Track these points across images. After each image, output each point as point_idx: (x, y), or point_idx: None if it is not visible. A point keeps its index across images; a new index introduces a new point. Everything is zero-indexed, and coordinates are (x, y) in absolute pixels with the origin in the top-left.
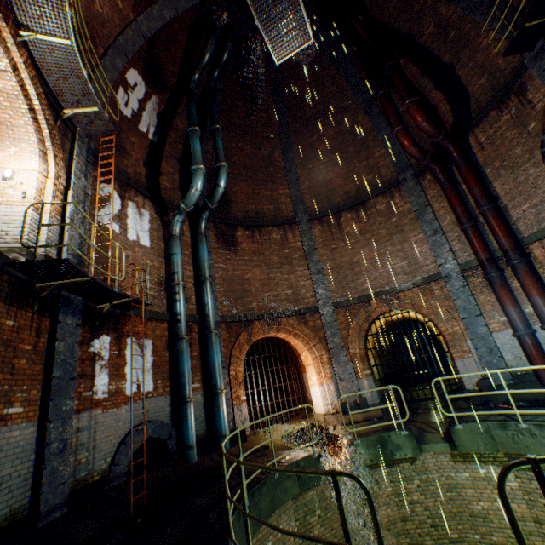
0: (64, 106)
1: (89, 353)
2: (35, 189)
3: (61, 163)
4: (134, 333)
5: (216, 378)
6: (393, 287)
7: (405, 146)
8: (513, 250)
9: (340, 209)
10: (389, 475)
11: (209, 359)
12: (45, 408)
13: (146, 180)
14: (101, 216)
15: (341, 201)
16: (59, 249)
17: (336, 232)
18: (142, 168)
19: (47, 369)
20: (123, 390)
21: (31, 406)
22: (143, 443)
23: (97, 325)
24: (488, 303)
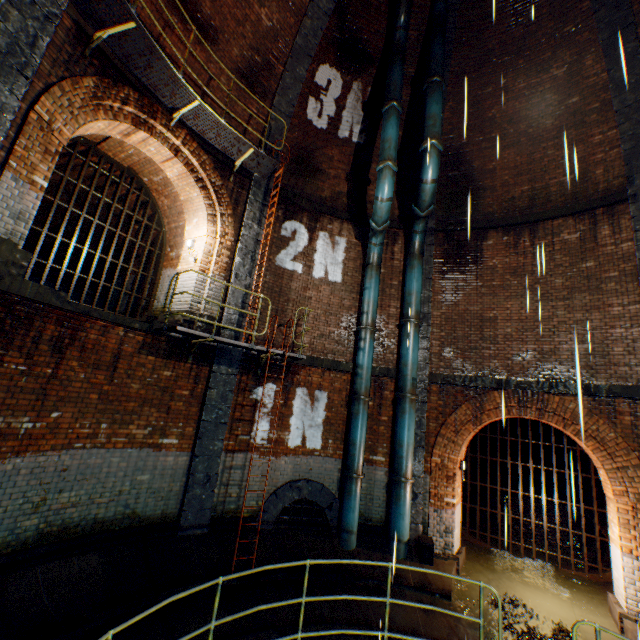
0: (235, 160)
1: (251, 400)
2: (202, 253)
3: (229, 220)
4: (306, 383)
5: (399, 460)
6: None
7: None
8: None
9: None
10: None
11: (396, 432)
12: (195, 444)
13: (346, 198)
14: (280, 259)
15: None
16: (225, 303)
17: None
18: (343, 184)
19: (201, 411)
20: (285, 441)
21: (186, 440)
22: (300, 500)
23: (259, 374)
24: None
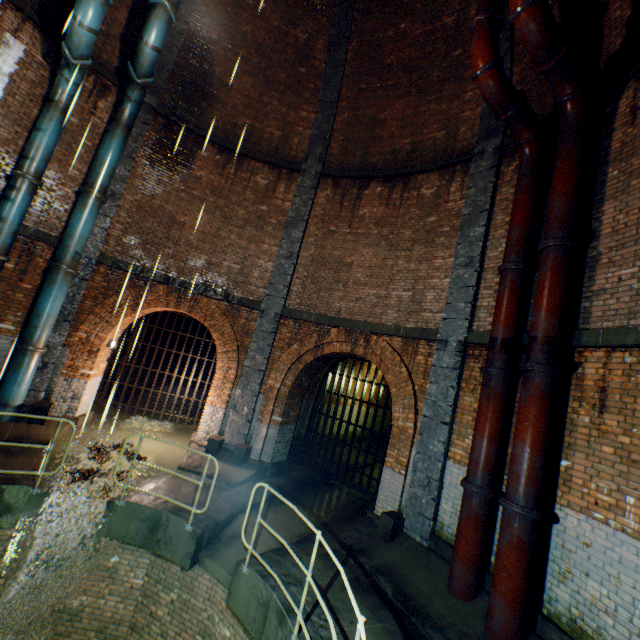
0: None
1: None
2: None
3: None
4: None
5: (32, 329)
6: (371, 323)
7: (477, 65)
8: (544, 345)
9: (371, 174)
10: (150, 565)
11: (37, 302)
12: None
13: None
14: None
15: (381, 162)
16: None
17: (348, 208)
18: None
19: None
20: None
21: None
22: None
23: None
24: (471, 413)
